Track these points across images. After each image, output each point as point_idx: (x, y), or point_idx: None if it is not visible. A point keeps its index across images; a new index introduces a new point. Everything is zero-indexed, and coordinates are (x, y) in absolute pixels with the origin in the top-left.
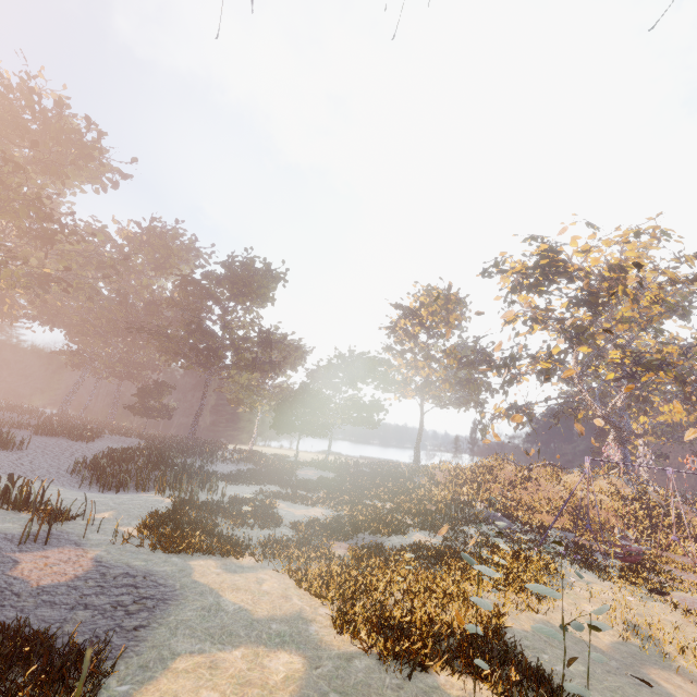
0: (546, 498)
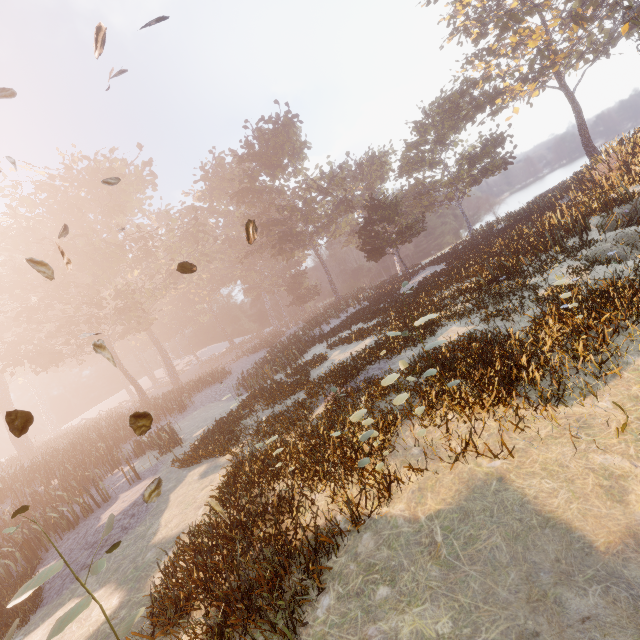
0: None
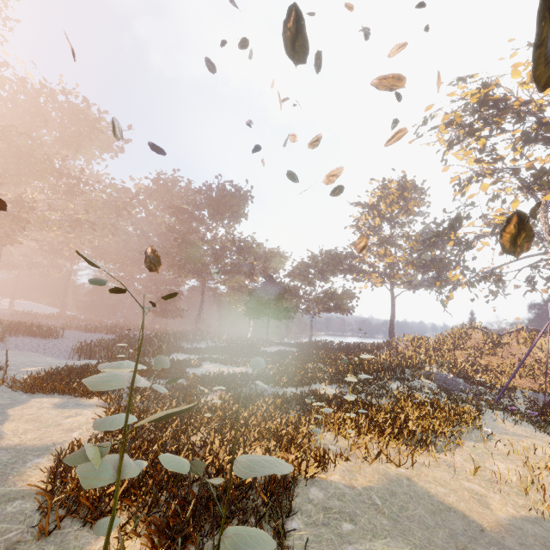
0: (519, 362)
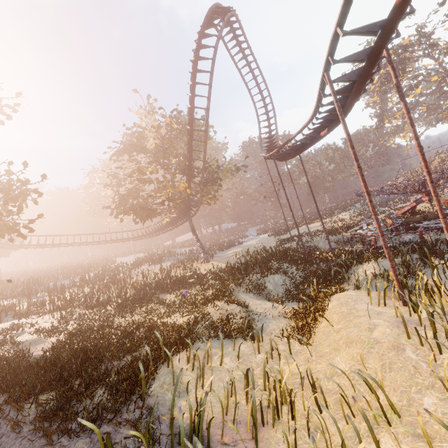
0: None
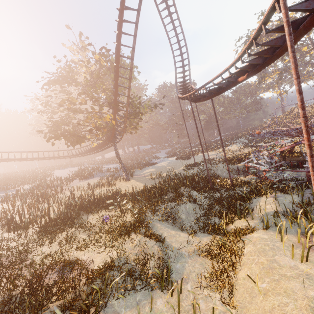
0: None
